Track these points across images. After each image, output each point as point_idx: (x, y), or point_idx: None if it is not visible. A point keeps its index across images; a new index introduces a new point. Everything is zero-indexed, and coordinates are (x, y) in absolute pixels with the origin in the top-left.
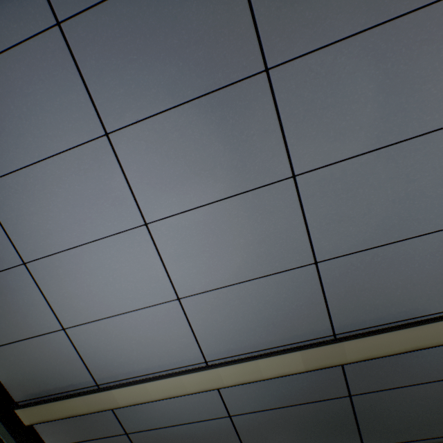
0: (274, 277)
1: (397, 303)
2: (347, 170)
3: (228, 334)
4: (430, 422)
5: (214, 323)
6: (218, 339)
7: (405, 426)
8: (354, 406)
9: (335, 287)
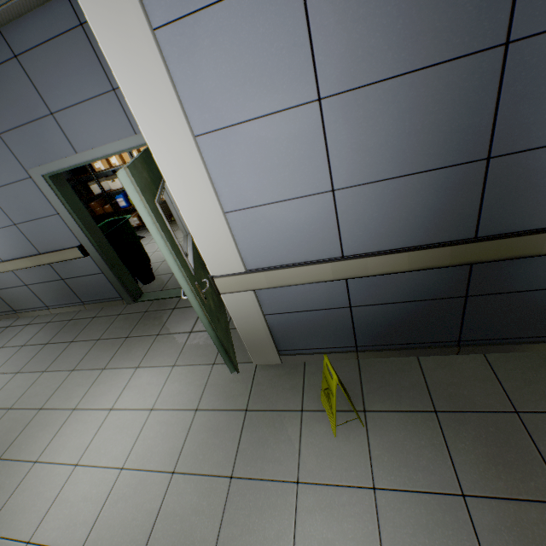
0: (5, 229)
1: (54, 243)
2: (3, 191)
3: (4, 250)
4: (98, 292)
5: None
6: (2, 252)
7: (91, 294)
8: (68, 284)
9: (29, 235)
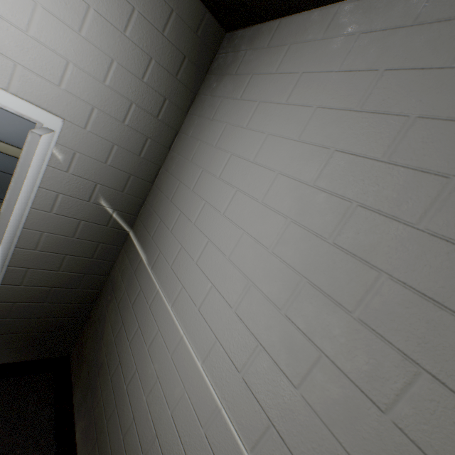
0: None
1: None
2: None
3: (3, 131)
4: None
5: (1, 123)
6: None
7: None
8: None
9: None
